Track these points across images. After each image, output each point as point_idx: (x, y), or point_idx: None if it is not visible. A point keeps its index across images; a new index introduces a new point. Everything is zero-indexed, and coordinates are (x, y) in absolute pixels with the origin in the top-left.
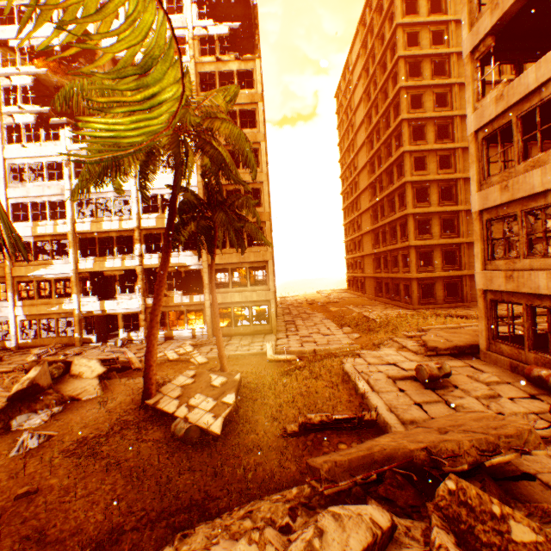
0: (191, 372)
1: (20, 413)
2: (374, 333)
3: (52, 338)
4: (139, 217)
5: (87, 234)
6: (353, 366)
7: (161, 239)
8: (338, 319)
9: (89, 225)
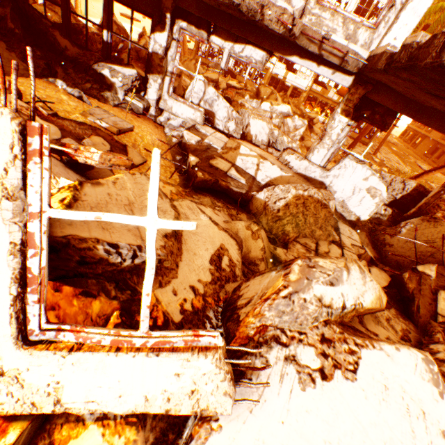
0: (361, 149)
1: (312, 132)
2: (428, 178)
3: (247, 81)
4: None
5: None
6: (434, 185)
7: None
8: (400, 158)
9: None
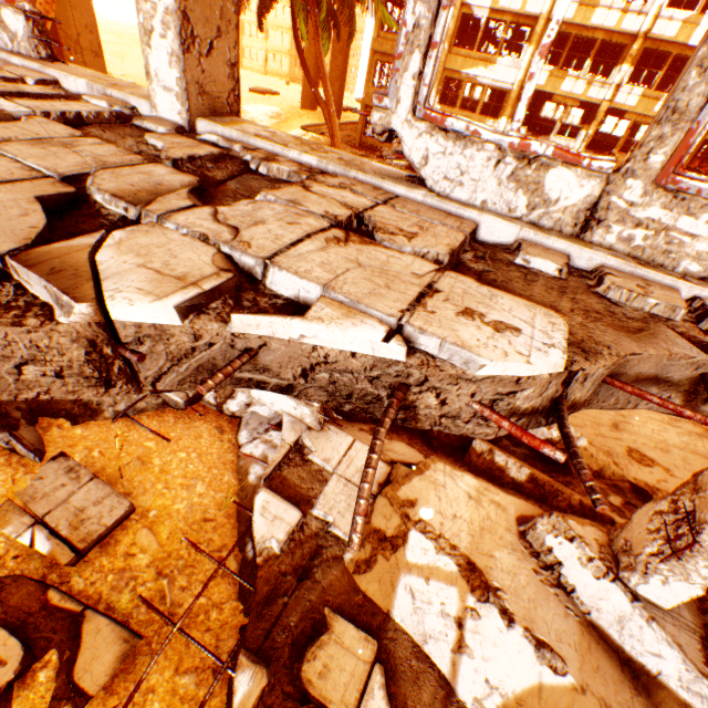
0: None
1: None
2: None
3: None
4: (657, 13)
5: (561, 26)
6: None
7: (663, 65)
8: None
9: (573, 9)
